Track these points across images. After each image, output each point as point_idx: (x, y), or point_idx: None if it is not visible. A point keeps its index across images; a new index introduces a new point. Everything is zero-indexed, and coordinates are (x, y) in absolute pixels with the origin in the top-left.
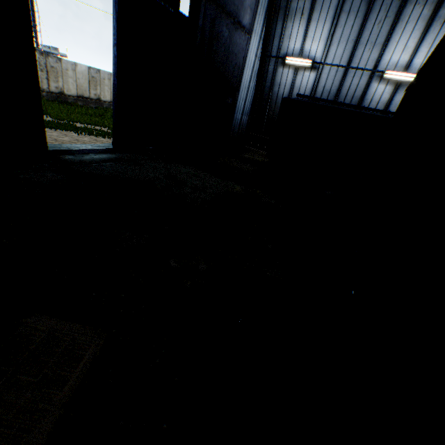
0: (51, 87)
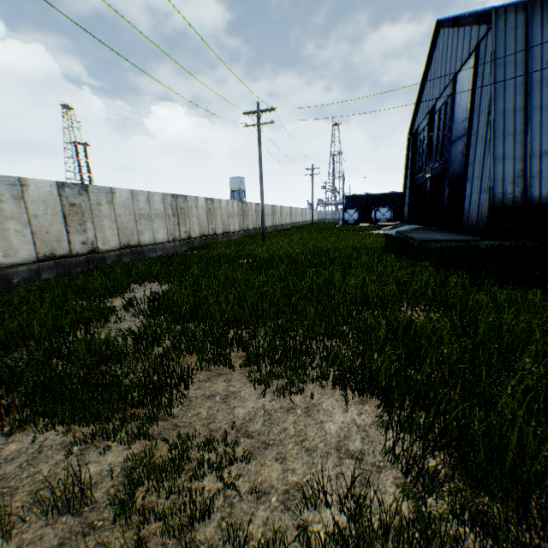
0: (274, 222)
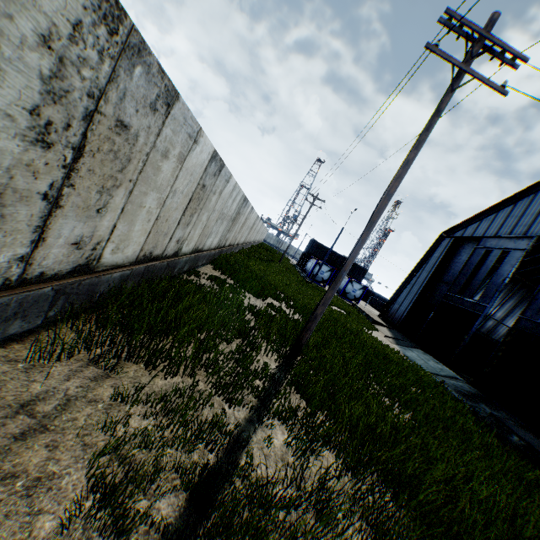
0: (245, 239)
